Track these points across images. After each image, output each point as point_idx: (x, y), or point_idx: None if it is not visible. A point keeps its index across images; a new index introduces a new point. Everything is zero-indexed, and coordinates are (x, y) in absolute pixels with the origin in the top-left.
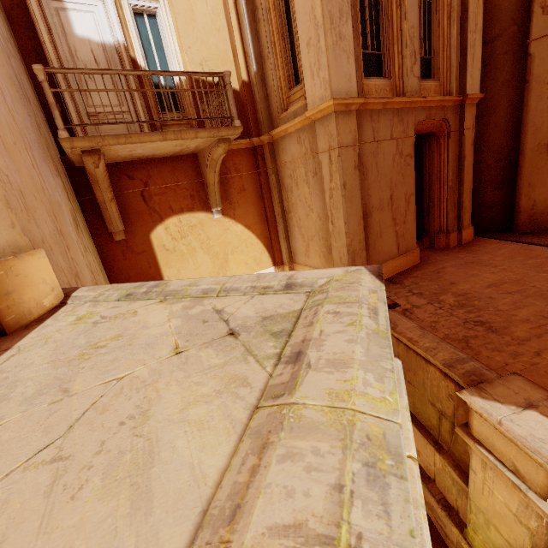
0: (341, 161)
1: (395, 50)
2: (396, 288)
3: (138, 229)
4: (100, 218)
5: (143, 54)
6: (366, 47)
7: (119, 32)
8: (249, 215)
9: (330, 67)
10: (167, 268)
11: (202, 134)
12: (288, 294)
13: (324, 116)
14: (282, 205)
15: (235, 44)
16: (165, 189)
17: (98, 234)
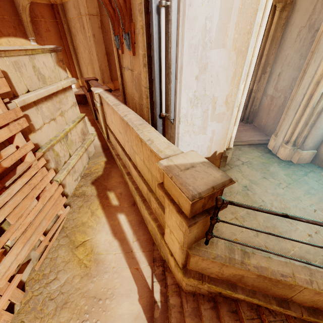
0: (91, 22)
1: None
2: None
3: None
4: None
5: None
6: None
7: None
8: None
9: None
10: None
11: None
12: None
13: None
14: (73, 44)
15: None
16: None
17: None
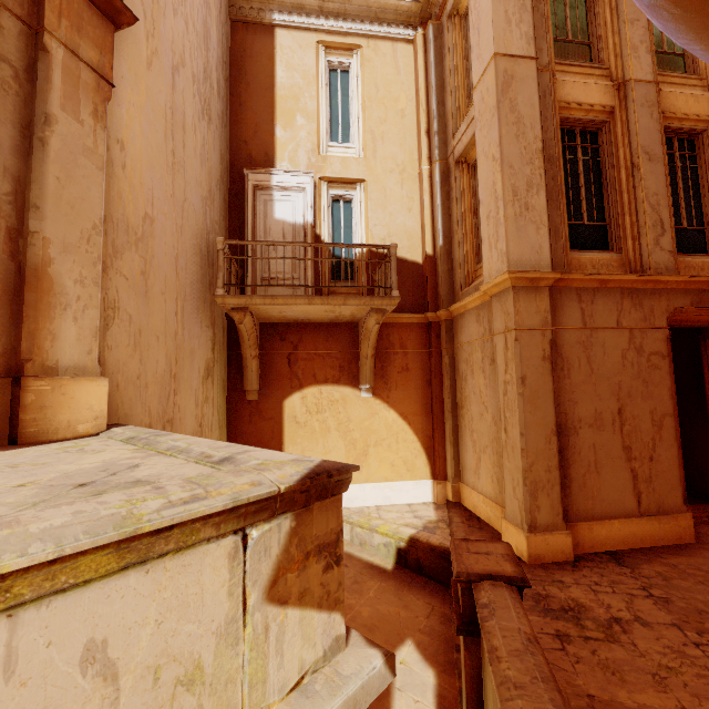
0: (519, 346)
1: (626, 221)
2: (617, 574)
3: (273, 393)
4: (241, 374)
5: (330, 231)
6: (580, 218)
7: (310, 214)
8: (408, 401)
9: (508, 238)
10: (291, 444)
11: (351, 302)
12: (211, 469)
13: (502, 291)
14: (453, 396)
15: (424, 221)
16: (314, 355)
17: (233, 389)
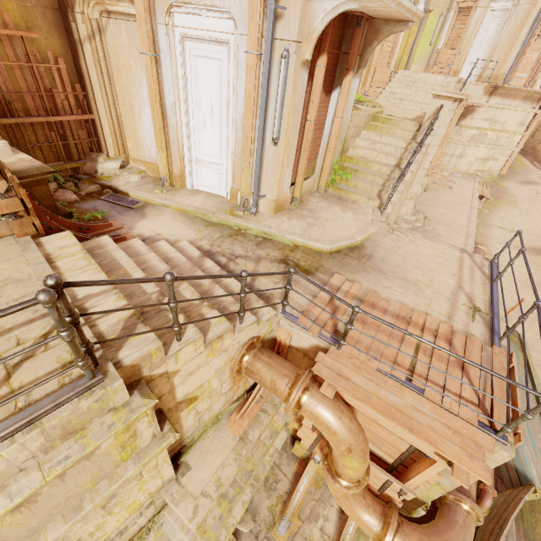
0: None
1: None
2: None
3: None
4: None
5: None
6: None
7: None
8: None
9: None
10: None
11: None
12: None
13: None
14: None
15: None
16: None
17: None
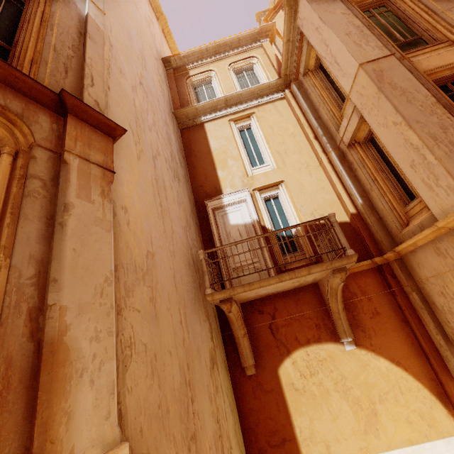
0: None
1: None
2: None
3: (266, 363)
4: (236, 351)
5: (270, 221)
6: None
7: (254, 214)
8: (393, 345)
9: (451, 173)
10: (297, 414)
11: (315, 270)
12: None
13: None
14: (441, 330)
15: (338, 191)
16: (290, 320)
17: (233, 367)
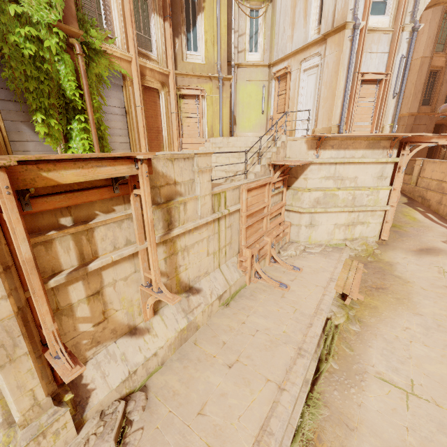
0: (405, 129)
1: (435, 98)
2: None
3: None
4: None
5: None
6: (425, 97)
7: None
8: None
9: (411, 105)
10: None
11: None
12: None
13: (405, 116)
14: None
15: None
16: None
17: None
